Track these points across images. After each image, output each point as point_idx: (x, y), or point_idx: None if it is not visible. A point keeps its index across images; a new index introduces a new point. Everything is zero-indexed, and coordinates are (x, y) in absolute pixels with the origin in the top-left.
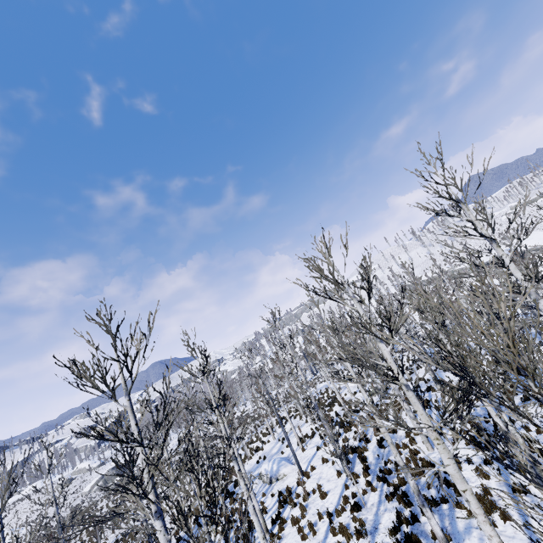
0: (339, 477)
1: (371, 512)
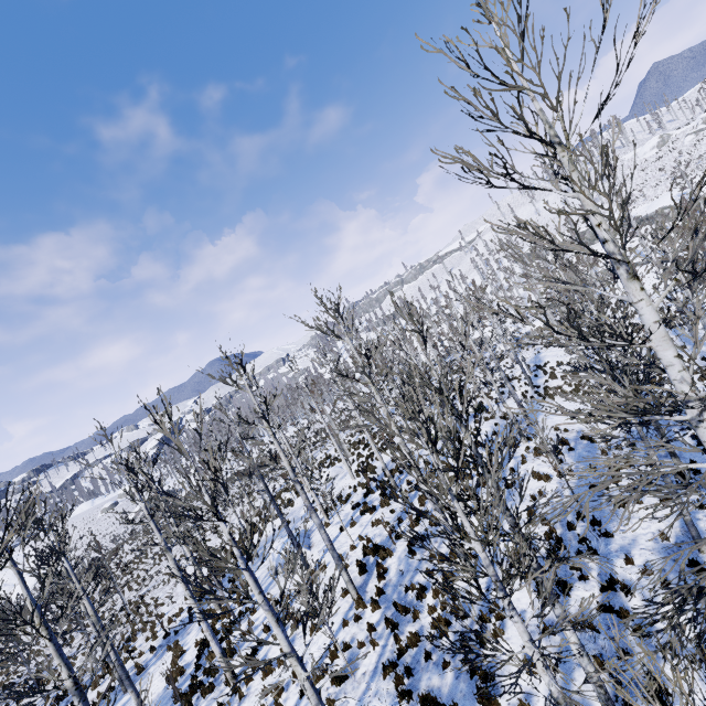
0: (346, 597)
1: (356, 692)
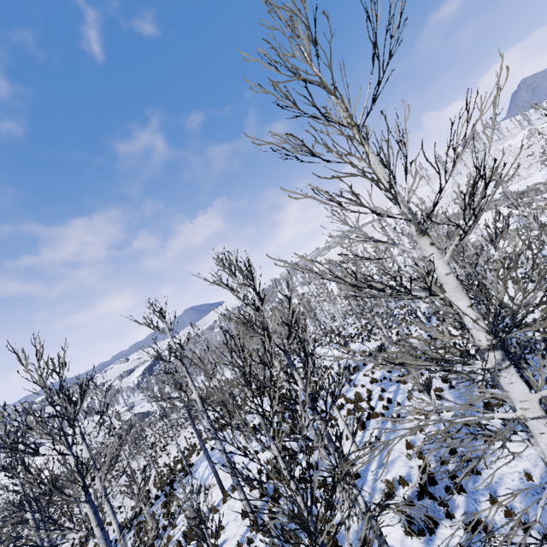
0: (245, 519)
1: None
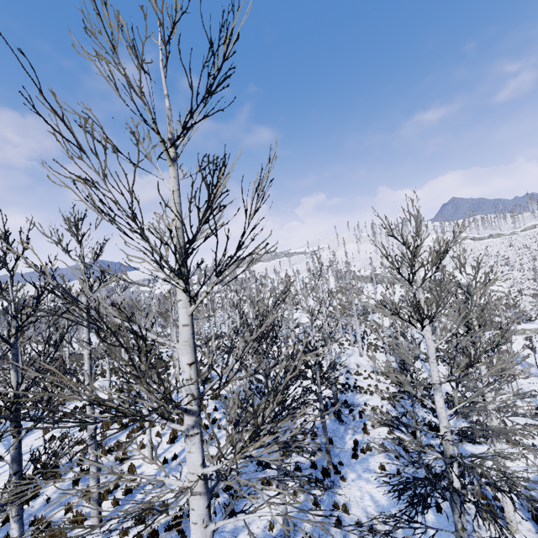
0: None
1: None
